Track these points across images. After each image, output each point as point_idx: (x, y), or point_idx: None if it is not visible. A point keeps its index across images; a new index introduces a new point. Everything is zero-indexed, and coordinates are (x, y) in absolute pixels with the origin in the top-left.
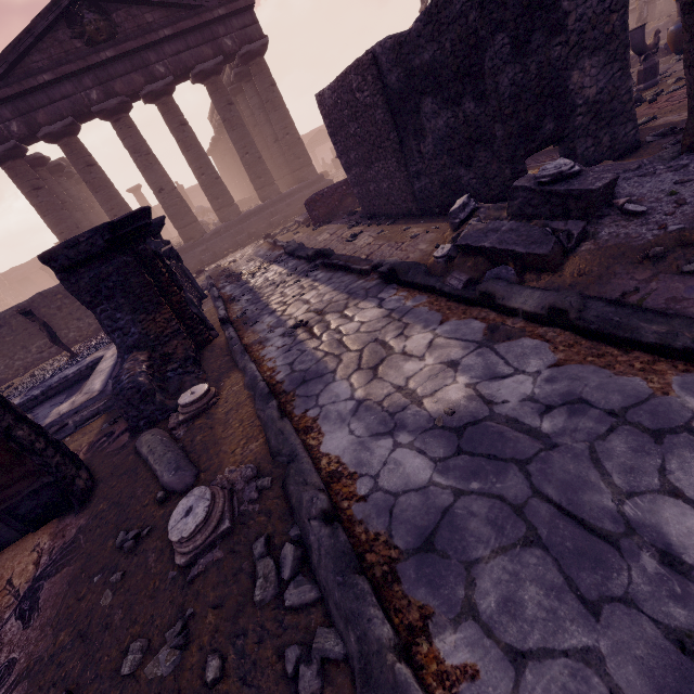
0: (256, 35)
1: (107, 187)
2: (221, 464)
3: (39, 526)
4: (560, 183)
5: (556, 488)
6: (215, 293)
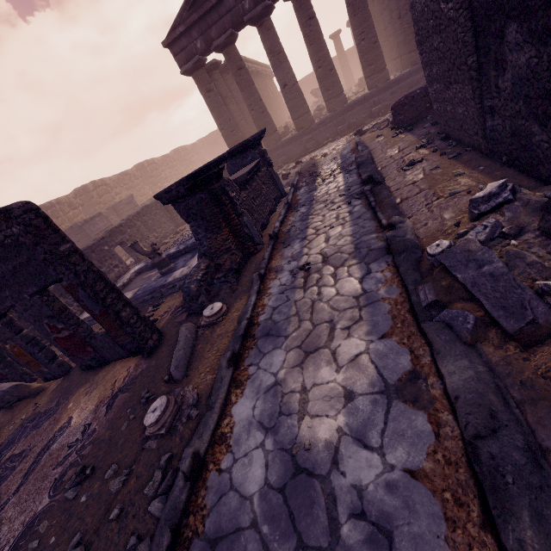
0: None
1: (249, 86)
2: (192, 379)
3: (135, 355)
4: None
5: None
6: (285, 199)
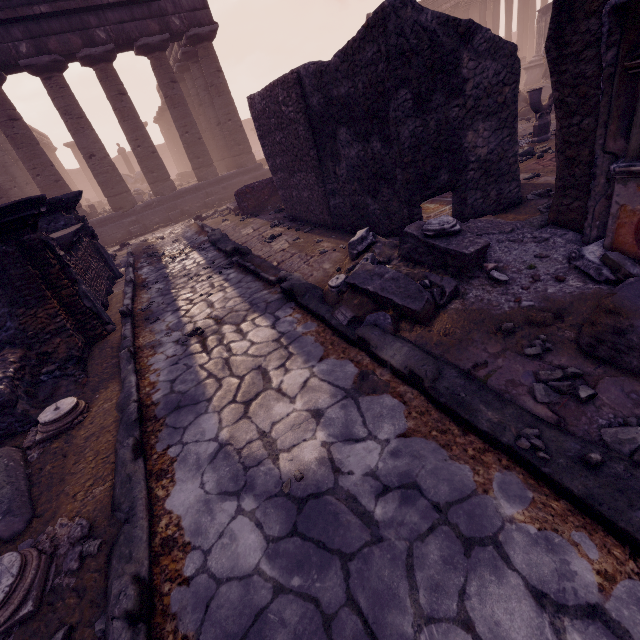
0: (206, 20)
1: (31, 144)
2: (57, 511)
3: None
4: (442, 239)
5: (368, 598)
6: (127, 276)
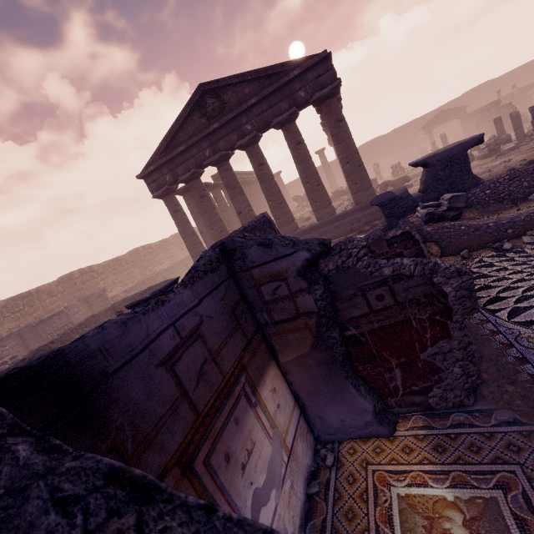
0: (328, 81)
1: (210, 210)
2: None
3: None
4: None
5: None
6: None
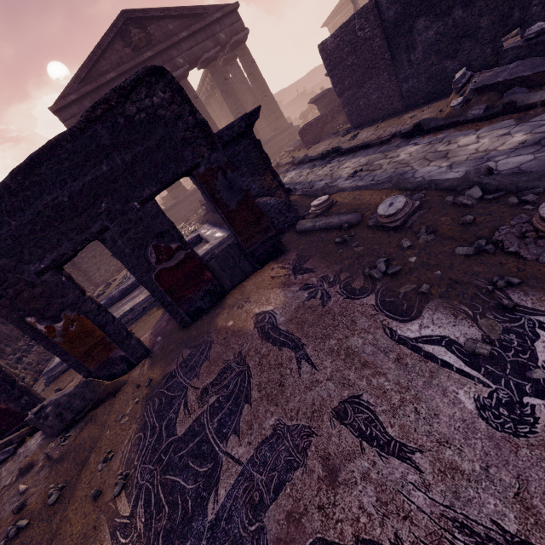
0: (240, 28)
1: None
2: (379, 204)
3: (263, 266)
4: (542, 36)
5: None
6: None
